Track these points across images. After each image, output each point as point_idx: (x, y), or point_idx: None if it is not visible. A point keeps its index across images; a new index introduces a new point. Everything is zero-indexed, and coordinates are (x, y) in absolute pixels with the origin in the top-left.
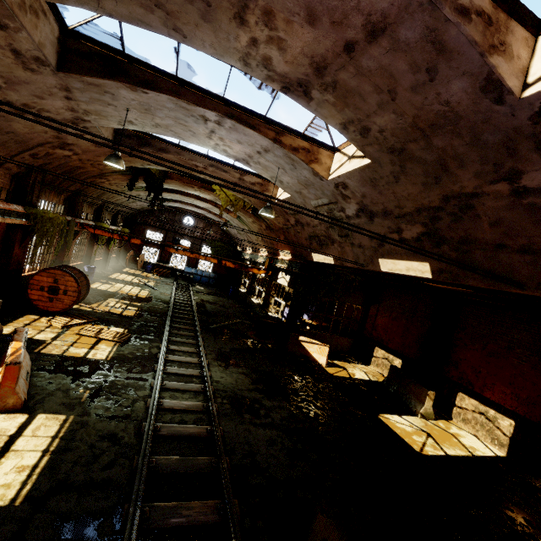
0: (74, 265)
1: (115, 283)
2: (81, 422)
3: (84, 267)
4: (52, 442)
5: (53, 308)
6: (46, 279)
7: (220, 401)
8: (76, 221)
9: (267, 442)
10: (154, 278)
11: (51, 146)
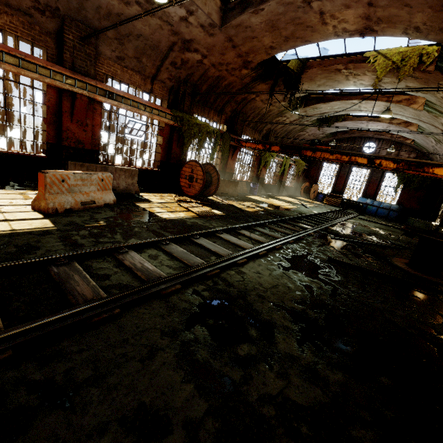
0: (244, 182)
1: (272, 199)
2: (48, 232)
3: (250, 184)
4: (3, 231)
5: (190, 193)
6: (188, 170)
7: (196, 289)
8: (232, 136)
9: (137, 409)
10: (319, 204)
11: (180, 49)
